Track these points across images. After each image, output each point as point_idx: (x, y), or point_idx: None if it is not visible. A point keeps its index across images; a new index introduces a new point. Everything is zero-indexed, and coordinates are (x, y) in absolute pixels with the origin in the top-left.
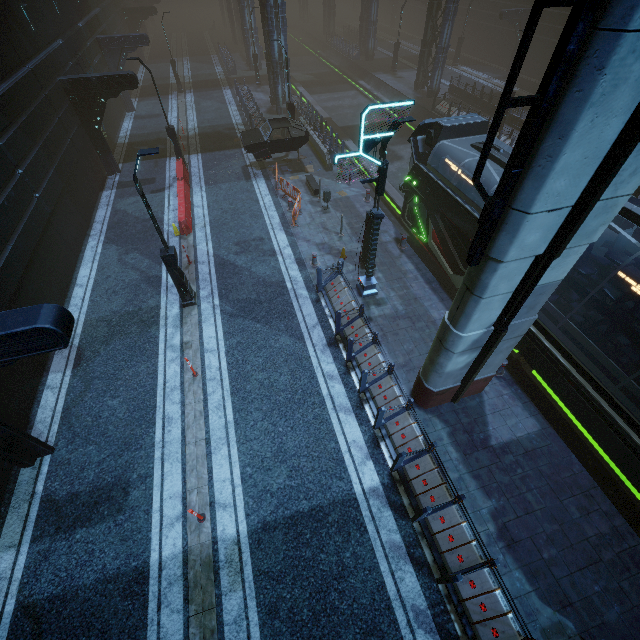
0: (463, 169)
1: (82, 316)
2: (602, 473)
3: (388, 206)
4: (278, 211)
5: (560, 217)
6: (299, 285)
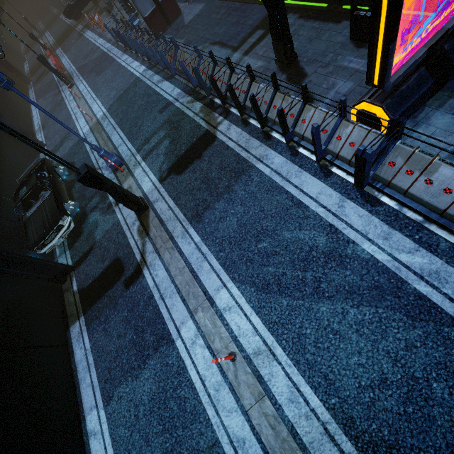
0: None
1: (39, 120)
2: None
3: None
4: (96, 34)
5: None
6: (110, 47)
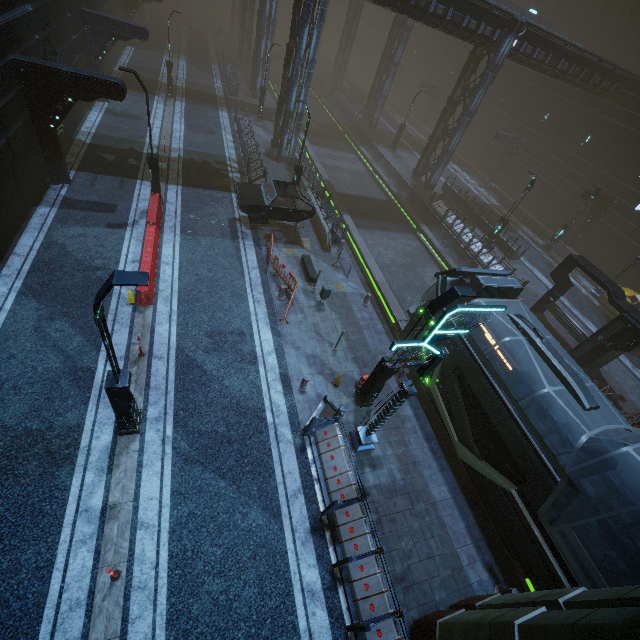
0: (501, 346)
1: None
2: None
3: (382, 308)
4: (266, 295)
5: None
6: (282, 419)
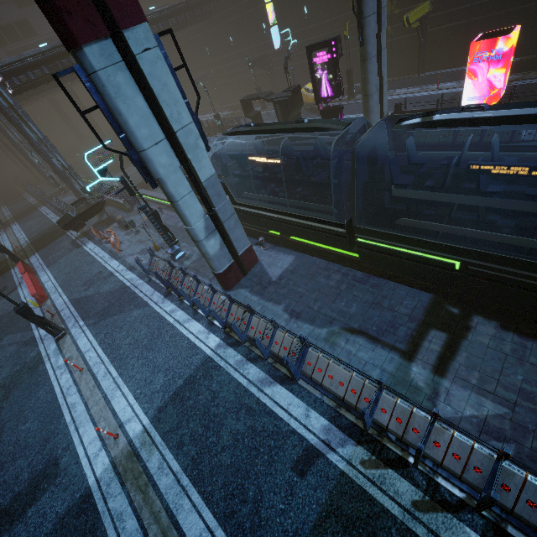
0: None
1: None
2: (342, 259)
3: None
4: (106, 251)
5: (166, 145)
6: (135, 280)
